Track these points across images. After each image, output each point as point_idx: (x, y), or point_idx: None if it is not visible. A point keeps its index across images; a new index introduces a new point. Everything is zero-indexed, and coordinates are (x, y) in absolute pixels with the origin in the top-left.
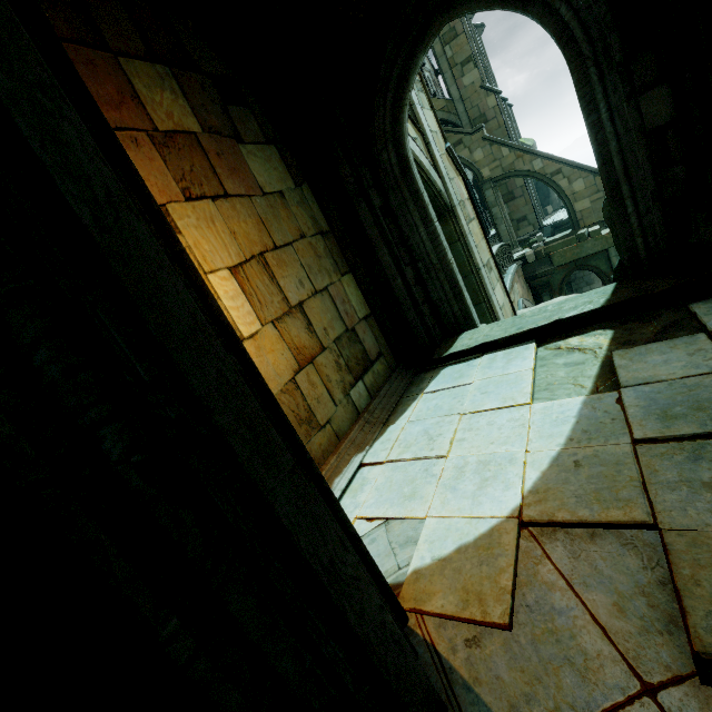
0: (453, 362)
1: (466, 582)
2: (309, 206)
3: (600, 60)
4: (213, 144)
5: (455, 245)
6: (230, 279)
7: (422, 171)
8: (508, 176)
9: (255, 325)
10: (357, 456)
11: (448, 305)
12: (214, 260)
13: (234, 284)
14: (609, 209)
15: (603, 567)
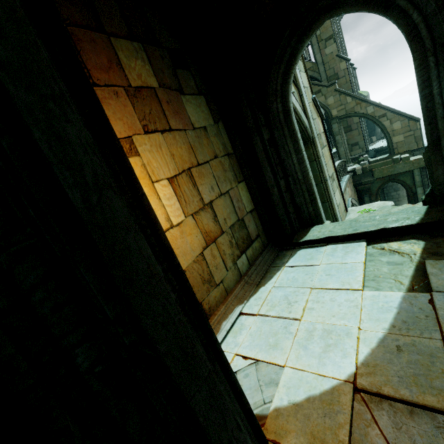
0: (306, 246)
1: (313, 428)
2: (222, 136)
3: (437, 52)
4: (165, 95)
5: (312, 163)
6: (168, 186)
7: (296, 114)
8: (349, 116)
9: (181, 217)
10: (238, 307)
11: (306, 206)
12: (159, 173)
13: (170, 189)
14: (428, 155)
15: (420, 443)
